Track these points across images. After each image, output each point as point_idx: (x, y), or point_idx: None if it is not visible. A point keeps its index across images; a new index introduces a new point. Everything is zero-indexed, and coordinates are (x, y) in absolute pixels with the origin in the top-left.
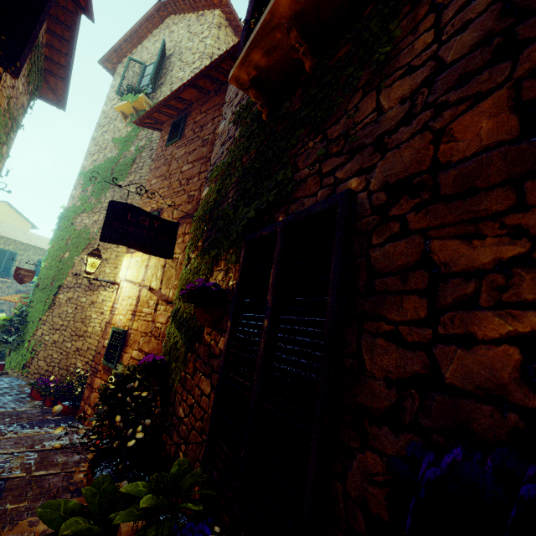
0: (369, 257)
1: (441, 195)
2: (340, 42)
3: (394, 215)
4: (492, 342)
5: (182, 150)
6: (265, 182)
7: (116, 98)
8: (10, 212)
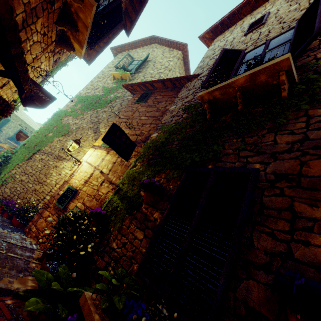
0: (262, 199)
1: (301, 186)
2: (259, 105)
3: (277, 186)
4: (317, 246)
5: (143, 108)
6: (203, 146)
7: (112, 68)
8: None
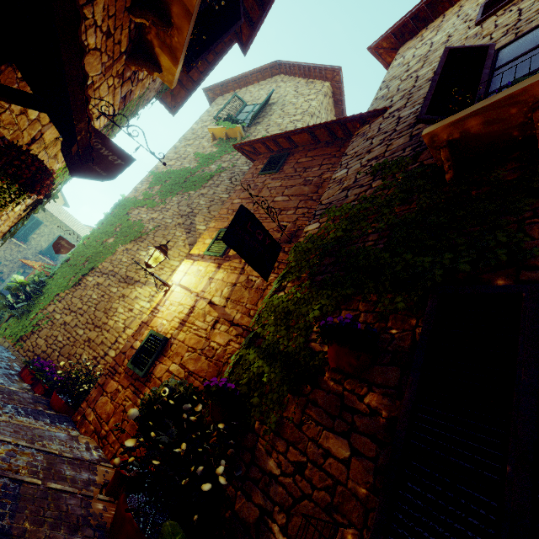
0: None
1: None
2: None
3: None
4: None
5: (277, 182)
6: (457, 238)
7: (209, 121)
8: None
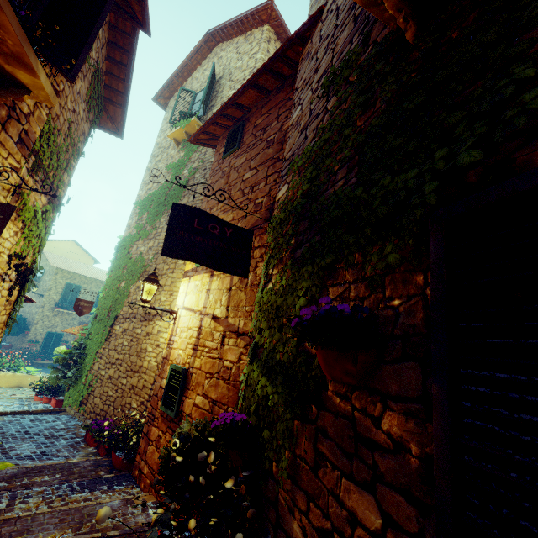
0: None
1: None
2: None
3: None
4: None
5: (241, 158)
6: (449, 117)
7: (169, 128)
8: (77, 249)
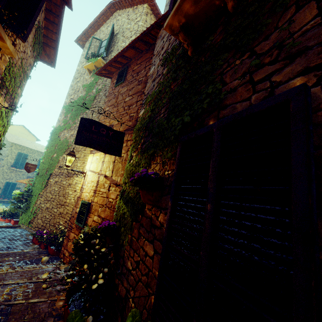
0: None
1: None
2: None
3: None
4: None
5: (125, 88)
6: (194, 97)
7: (85, 61)
8: (25, 131)
